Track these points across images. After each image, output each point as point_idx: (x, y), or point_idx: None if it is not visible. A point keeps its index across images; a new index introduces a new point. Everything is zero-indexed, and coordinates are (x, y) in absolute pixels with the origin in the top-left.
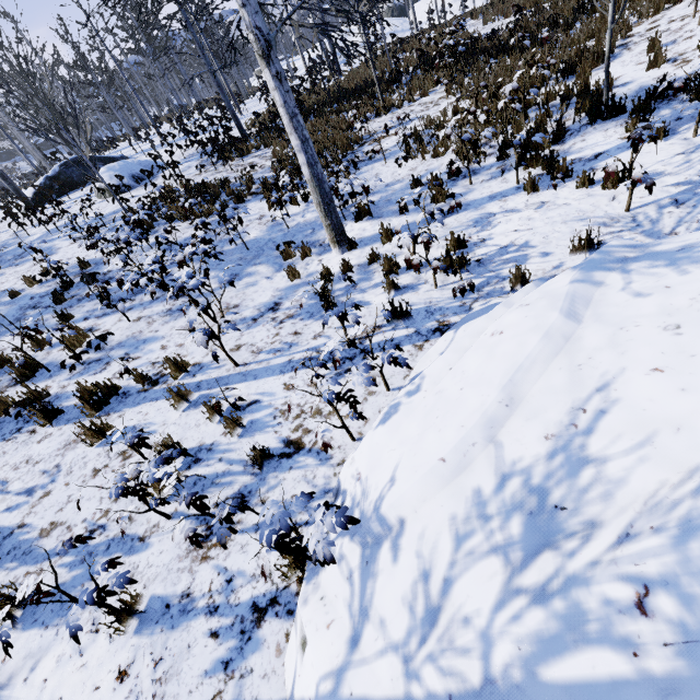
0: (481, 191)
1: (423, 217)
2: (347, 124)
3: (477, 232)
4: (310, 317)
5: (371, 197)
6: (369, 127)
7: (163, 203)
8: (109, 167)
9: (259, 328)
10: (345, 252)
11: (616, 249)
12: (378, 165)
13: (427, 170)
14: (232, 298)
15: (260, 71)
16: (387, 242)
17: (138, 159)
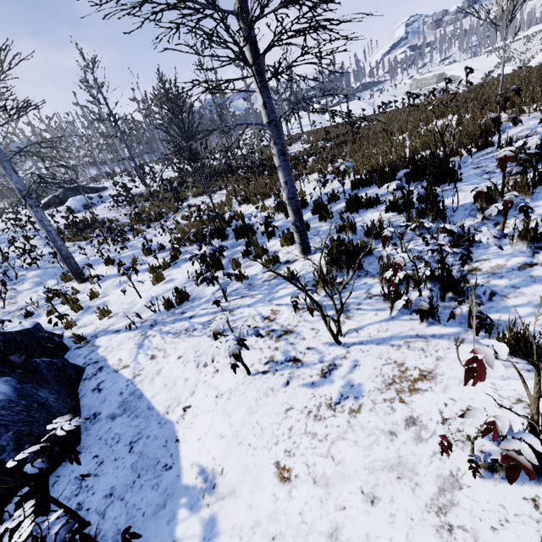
0: (150, 264)
1: (121, 272)
2: (183, 197)
3: (113, 289)
4: (21, 318)
5: (131, 251)
6: (191, 202)
7: (70, 228)
8: (74, 198)
9: (4, 318)
10: (80, 283)
11: (18, 326)
12: (161, 230)
13: (164, 241)
14: (22, 297)
15: (238, 135)
16: (95, 283)
17: (110, 190)
